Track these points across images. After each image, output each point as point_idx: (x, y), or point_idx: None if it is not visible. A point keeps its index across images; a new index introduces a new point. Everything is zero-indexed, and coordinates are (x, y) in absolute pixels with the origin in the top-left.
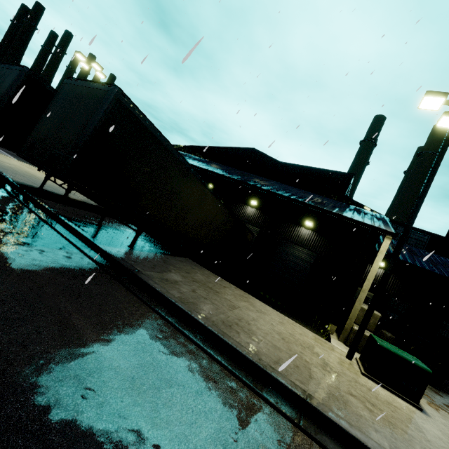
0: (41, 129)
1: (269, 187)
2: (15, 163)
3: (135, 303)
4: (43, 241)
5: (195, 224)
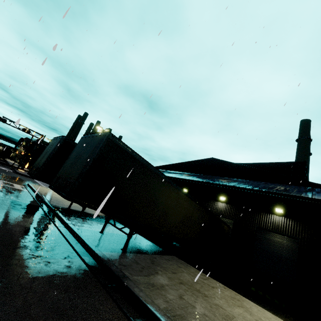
0: (64, 168)
1: (232, 183)
2: None
3: (119, 320)
4: (53, 252)
5: (176, 223)
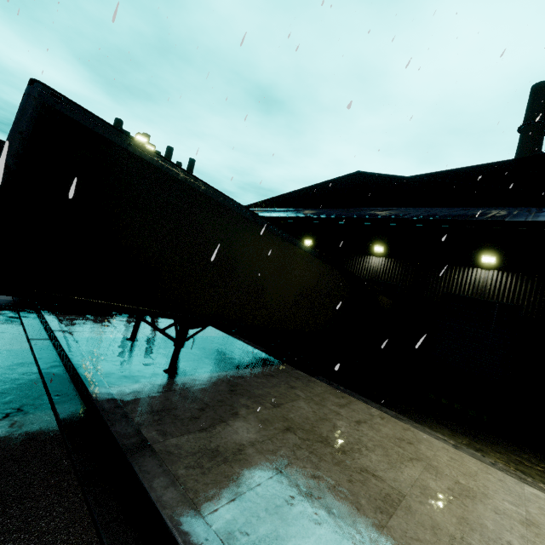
0: None
1: (399, 215)
2: None
3: None
4: None
5: (283, 306)
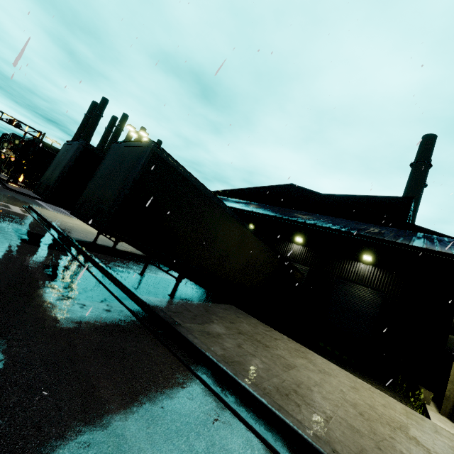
0: (91, 188)
1: (314, 221)
2: (76, 223)
3: (172, 364)
4: (87, 294)
5: (237, 267)
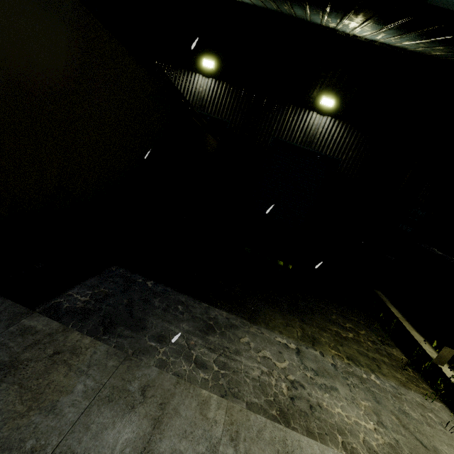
0: None
1: None
2: None
3: None
4: None
5: None
